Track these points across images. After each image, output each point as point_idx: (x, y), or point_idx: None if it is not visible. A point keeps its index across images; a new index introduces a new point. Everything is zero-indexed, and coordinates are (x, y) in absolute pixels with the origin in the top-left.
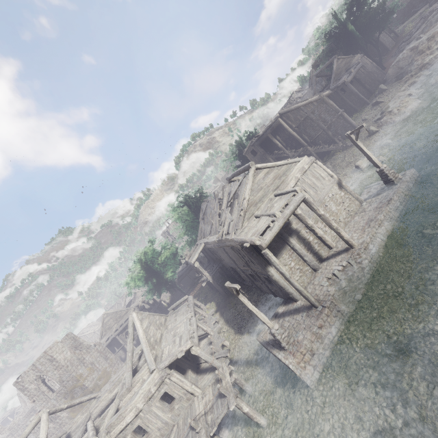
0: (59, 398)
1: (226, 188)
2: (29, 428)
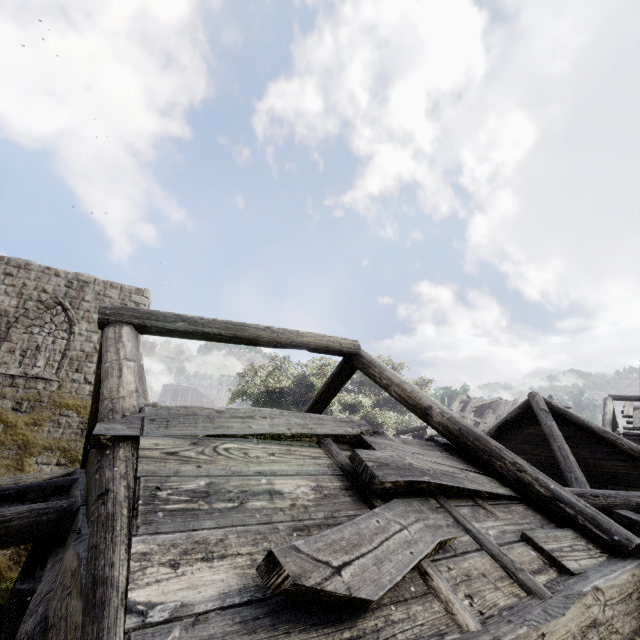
0: (5, 388)
1: (611, 403)
2: (316, 336)
